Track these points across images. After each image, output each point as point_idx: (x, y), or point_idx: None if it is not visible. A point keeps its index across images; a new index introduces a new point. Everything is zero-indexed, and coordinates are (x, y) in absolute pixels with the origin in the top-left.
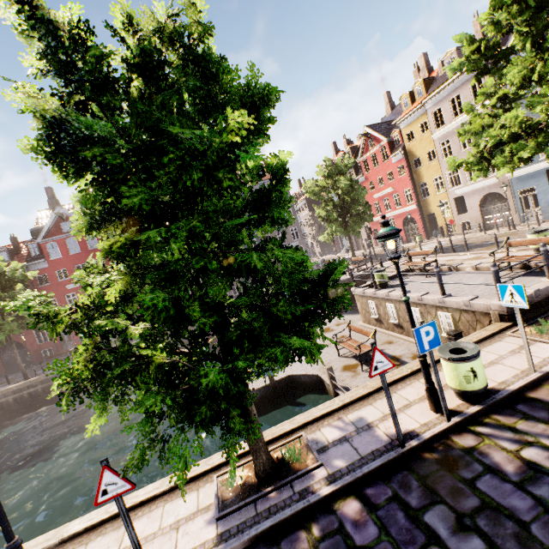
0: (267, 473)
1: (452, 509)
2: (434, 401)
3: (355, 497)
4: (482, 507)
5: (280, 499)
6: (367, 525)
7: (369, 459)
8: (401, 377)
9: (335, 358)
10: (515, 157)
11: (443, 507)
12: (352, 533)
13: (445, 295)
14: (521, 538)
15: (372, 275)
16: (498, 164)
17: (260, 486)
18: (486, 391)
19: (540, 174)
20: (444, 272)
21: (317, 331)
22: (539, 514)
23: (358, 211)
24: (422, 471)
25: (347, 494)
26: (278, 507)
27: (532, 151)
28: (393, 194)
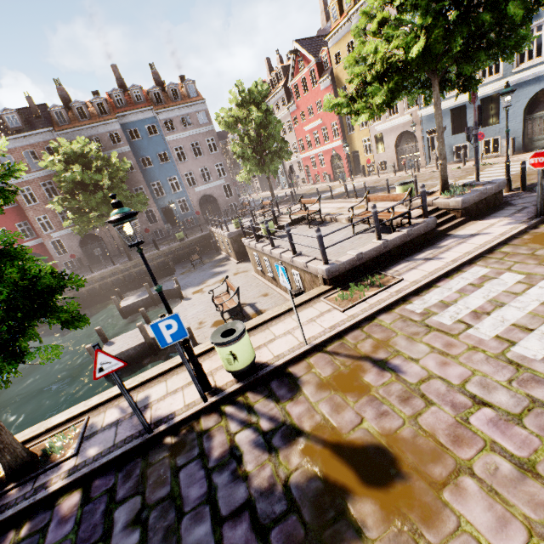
0: (14, 471)
1: (143, 500)
2: (201, 383)
3: (82, 489)
4: (166, 497)
5: (15, 497)
6: (68, 522)
7: (117, 447)
8: (208, 348)
9: (213, 312)
10: (373, 102)
11: (138, 499)
12: (51, 531)
13: (295, 254)
14: (169, 531)
15: (252, 228)
16: (360, 109)
17: (9, 482)
18: (259, 366)
19: (446, 114)
20: (327, 222)
21: (215, 281)
22: (200, 503)
23: (276, 148)
24: (152, 458)
25: (78, 486)
26: (7, 506)
27: (384, 97)
28: (322, 127)
